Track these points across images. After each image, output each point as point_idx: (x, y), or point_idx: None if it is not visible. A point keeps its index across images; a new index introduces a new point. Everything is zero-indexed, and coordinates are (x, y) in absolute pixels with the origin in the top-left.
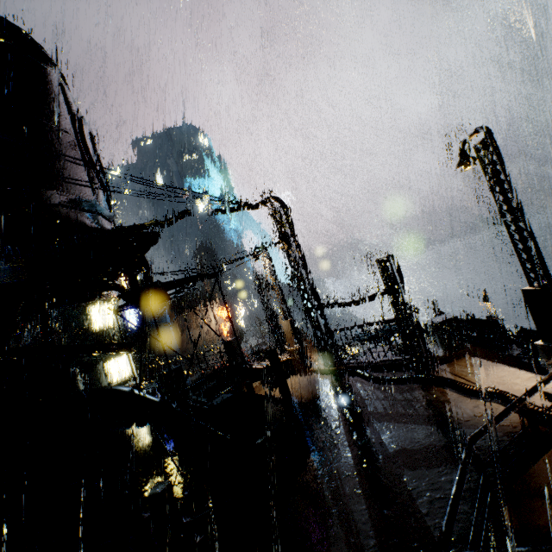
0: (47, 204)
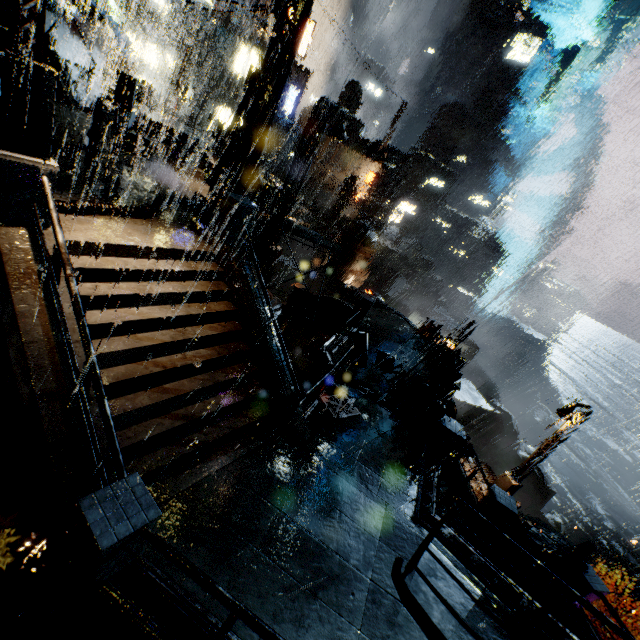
0: None
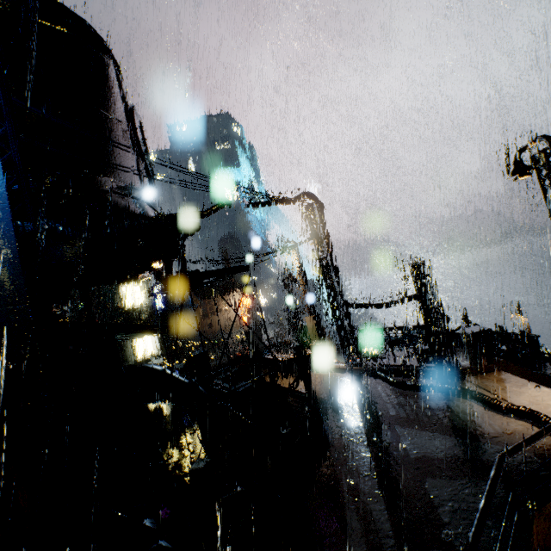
0: (101, 190)
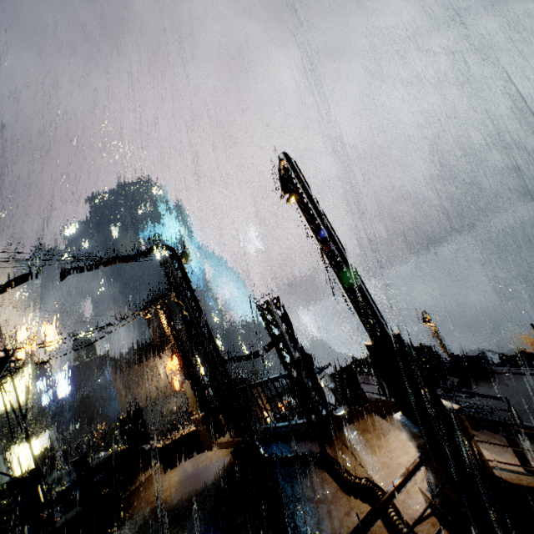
0: None
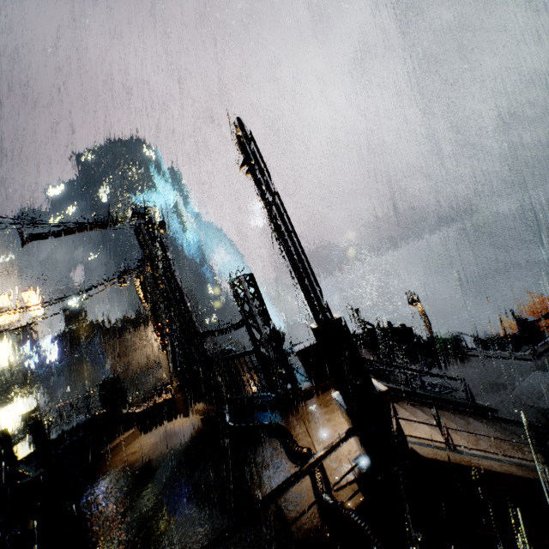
0: None
